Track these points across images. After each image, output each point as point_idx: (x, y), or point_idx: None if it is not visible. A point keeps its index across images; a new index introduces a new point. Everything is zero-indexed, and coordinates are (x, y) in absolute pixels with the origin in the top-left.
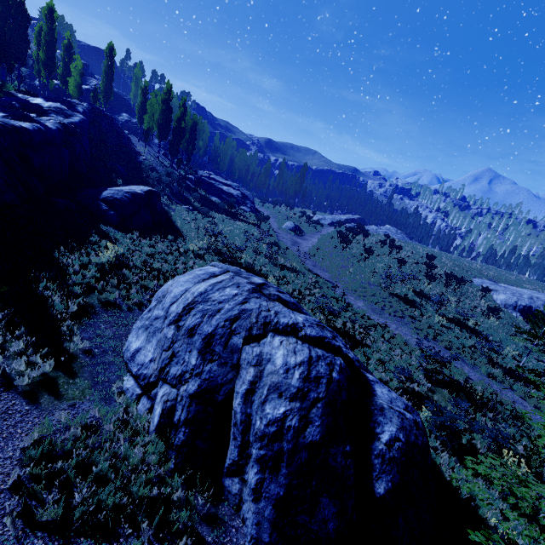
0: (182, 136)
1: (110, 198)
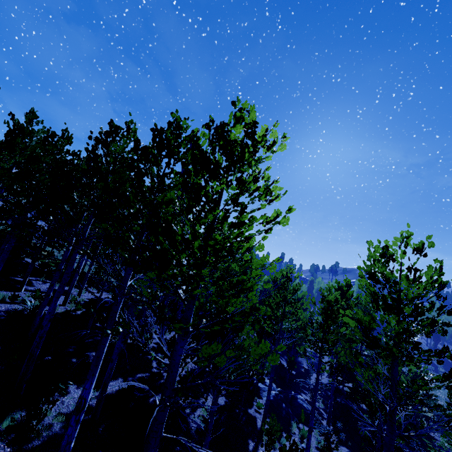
0: None
1: None
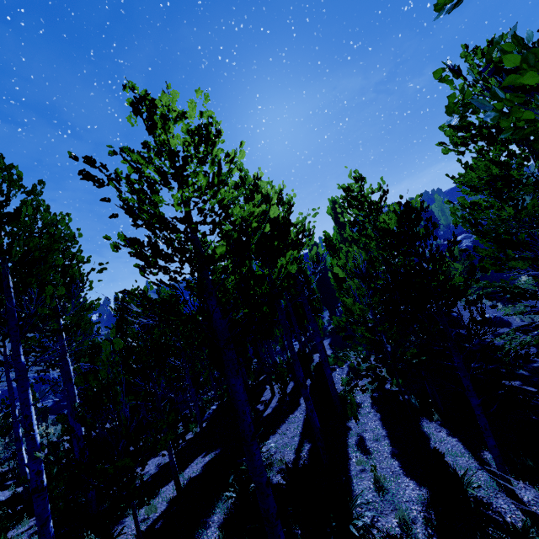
0: None
1: None
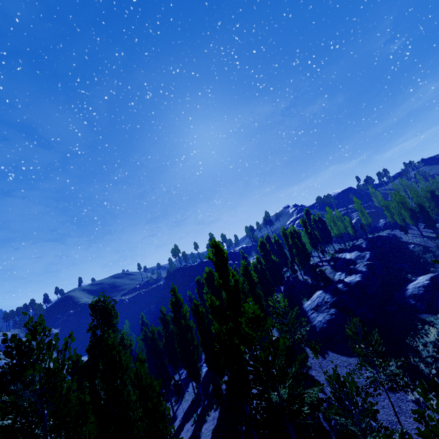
0: (428, 211)
1: (411, 295)
